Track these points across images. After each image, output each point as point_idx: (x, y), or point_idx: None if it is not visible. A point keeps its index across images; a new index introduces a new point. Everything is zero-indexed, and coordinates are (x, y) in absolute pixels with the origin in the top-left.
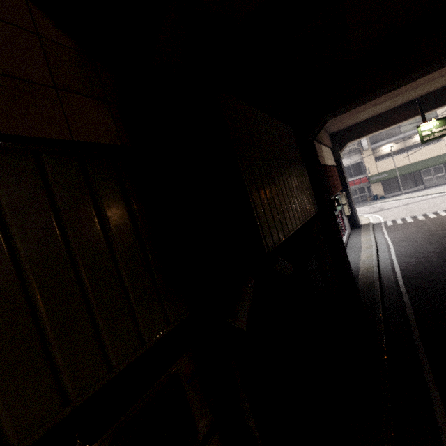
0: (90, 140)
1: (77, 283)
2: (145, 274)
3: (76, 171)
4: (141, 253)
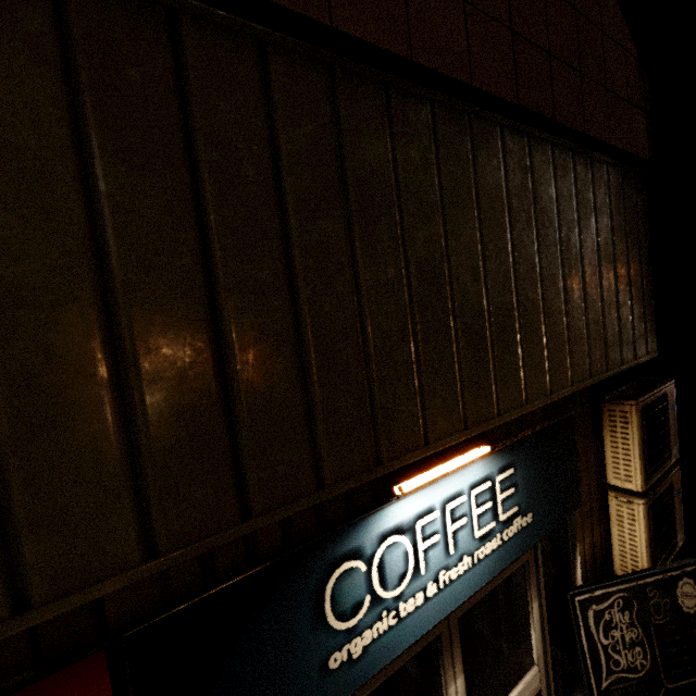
0: (636, 154)
1: (613, 283)
2: (639, 297)
3: (618, 184)
4: (639, 276)
